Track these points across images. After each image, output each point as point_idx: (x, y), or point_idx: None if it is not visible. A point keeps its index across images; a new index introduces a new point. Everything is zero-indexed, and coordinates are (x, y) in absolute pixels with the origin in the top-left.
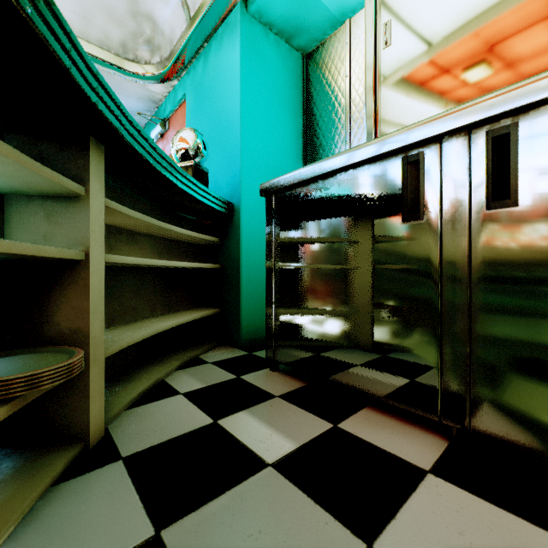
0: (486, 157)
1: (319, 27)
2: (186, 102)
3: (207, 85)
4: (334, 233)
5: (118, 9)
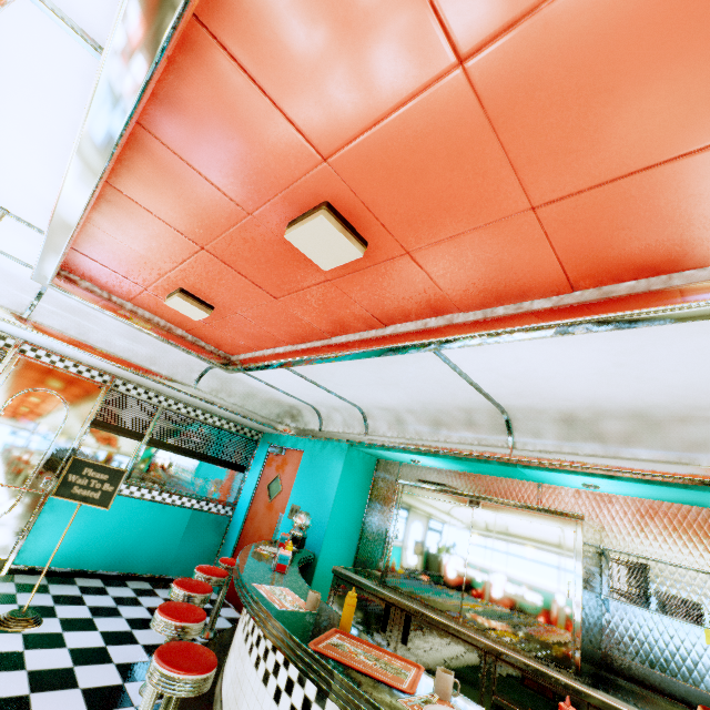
0: (404, 623)
1: (387, 458)
2: (303, 456)
3: (320, 463)
4: (358, 618)
5: (284, 403)
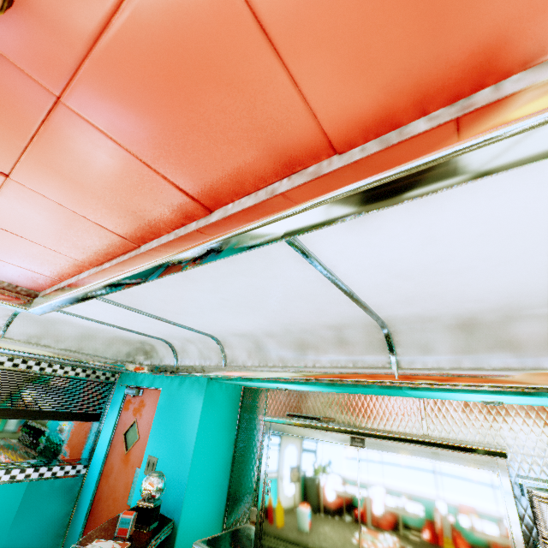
0: None
1: (252, 386)
2: (160, 395)
3: (178, 402)
4: None
5: (133, 340)
